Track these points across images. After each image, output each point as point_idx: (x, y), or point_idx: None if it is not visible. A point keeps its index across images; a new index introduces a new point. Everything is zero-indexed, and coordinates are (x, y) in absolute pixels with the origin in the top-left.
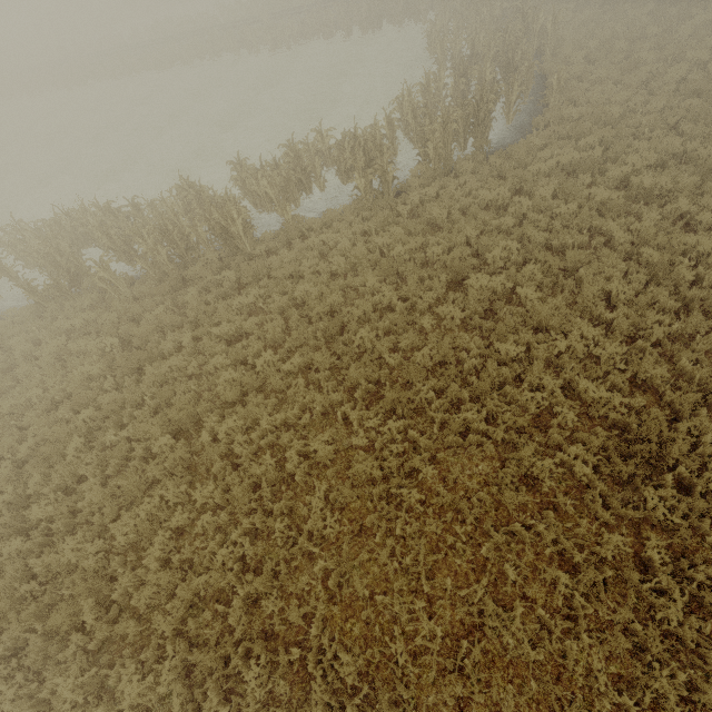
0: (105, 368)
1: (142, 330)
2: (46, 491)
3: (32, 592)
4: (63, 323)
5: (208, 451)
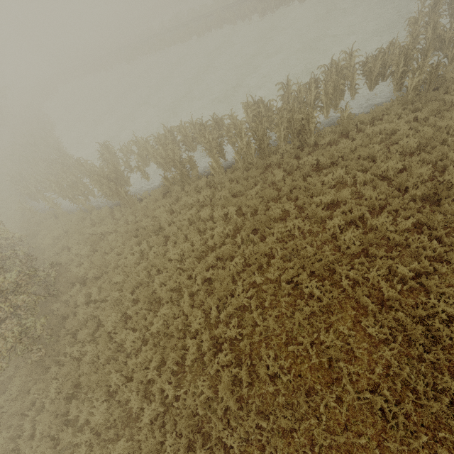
0: (231, 229)
1: (255, 201)
2: (222, 316)
3: (241, 394)
4: (188, 199)
5: (356, 292)
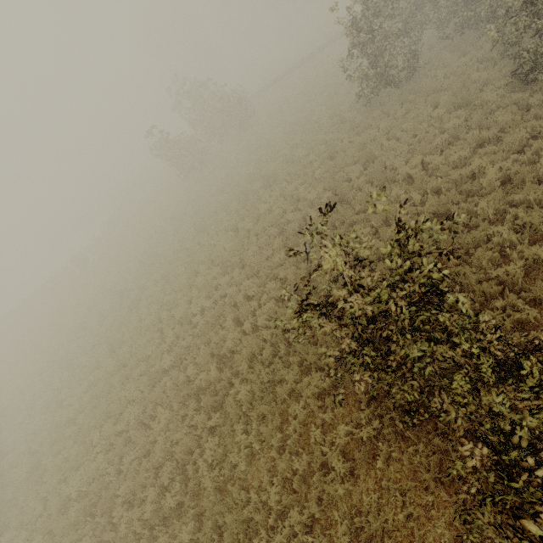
0: None
1: None
2: None
3: None
4: None
5: None
